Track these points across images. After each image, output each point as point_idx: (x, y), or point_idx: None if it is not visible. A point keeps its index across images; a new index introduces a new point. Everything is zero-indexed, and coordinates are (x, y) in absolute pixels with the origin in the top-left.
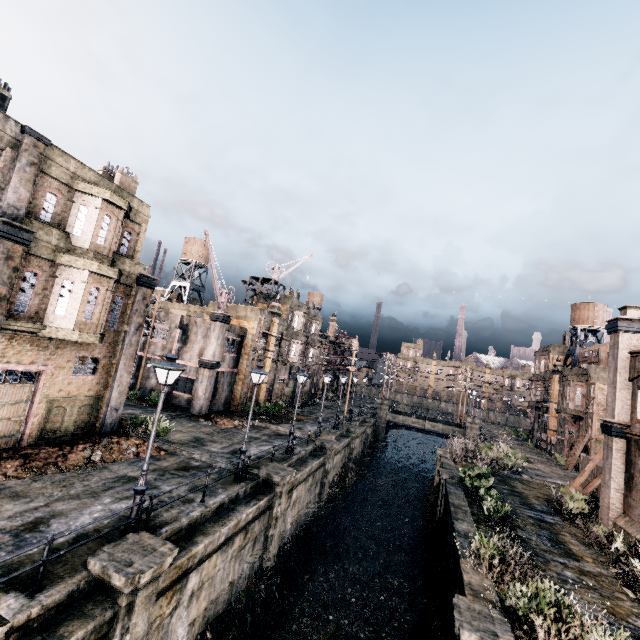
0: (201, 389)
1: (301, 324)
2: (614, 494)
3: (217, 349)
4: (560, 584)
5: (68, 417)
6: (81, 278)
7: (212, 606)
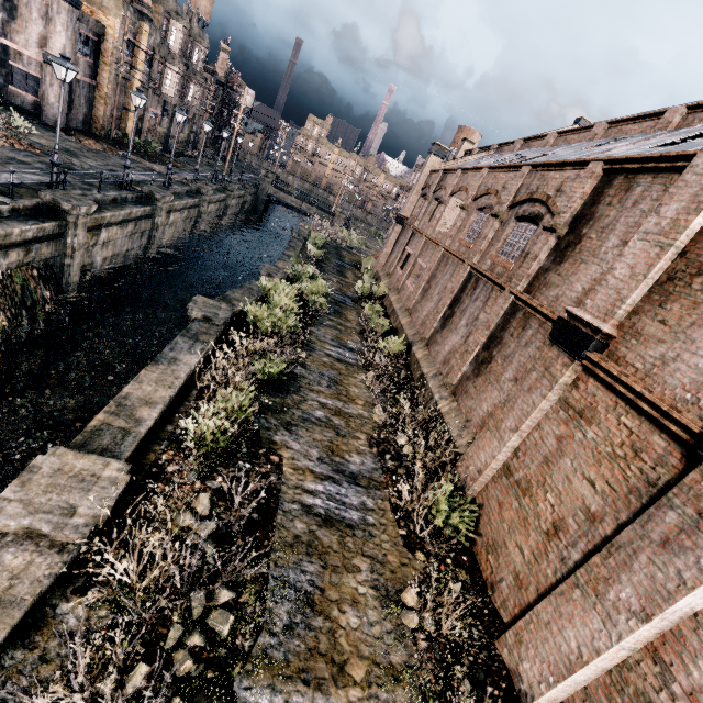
0: (52, 94)
1: (180, 44)
2: (384, 256)
3: (67, 45)
4: (326, 279)
5: None
6: None
7: (116, 259)
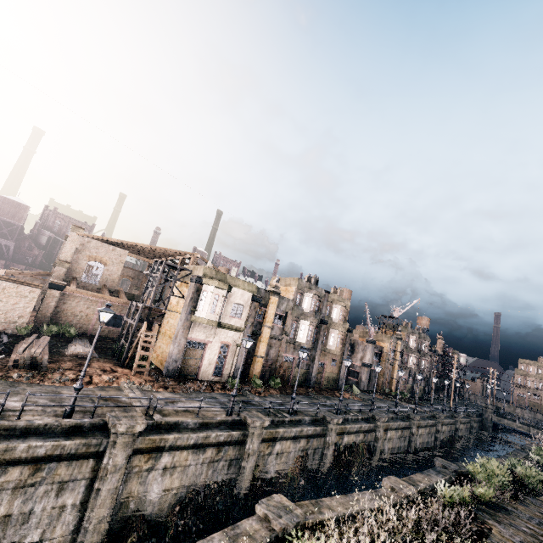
0: (363, 377)
1: (415, 344)
2: None
3: (370, 357)
4: None
5: (329, 380)
6: (336, 333)
7: (393, 450)
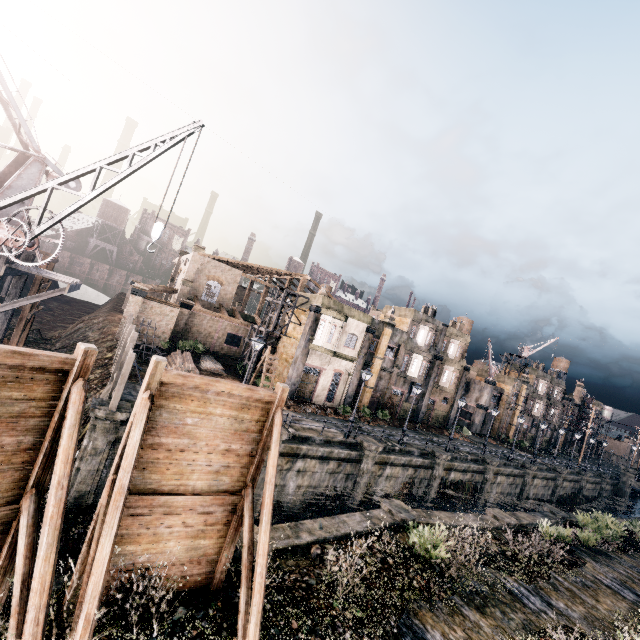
0: (477, 419)
1: (544, 389)
2: None
3: (487, 399)
4: None
5: (438, 418)
6: (451, 370)
7: (501, 495)
